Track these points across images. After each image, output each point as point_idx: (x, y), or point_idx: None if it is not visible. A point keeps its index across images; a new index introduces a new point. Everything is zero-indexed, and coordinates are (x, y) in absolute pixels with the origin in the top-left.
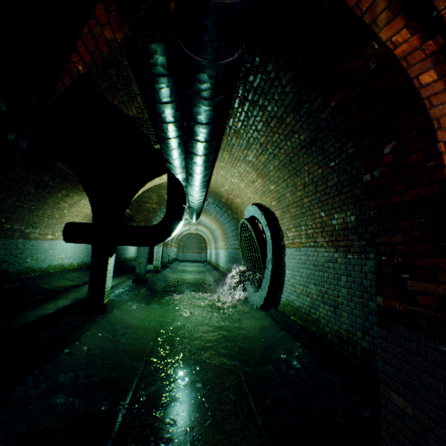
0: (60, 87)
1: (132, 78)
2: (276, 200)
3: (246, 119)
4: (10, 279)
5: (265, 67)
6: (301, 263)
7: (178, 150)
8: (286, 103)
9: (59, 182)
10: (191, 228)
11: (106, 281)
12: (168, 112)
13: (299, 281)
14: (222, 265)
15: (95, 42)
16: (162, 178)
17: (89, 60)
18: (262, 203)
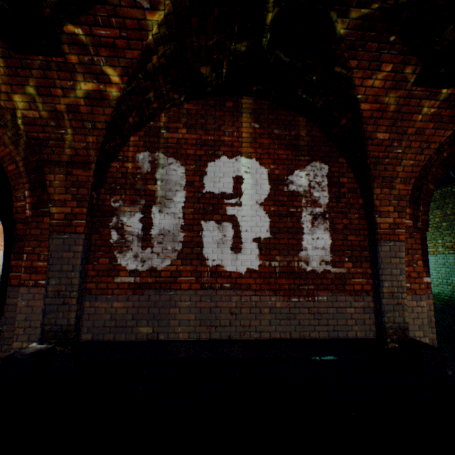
0: None
1: None
2: None
3: None
4: None
5: None
6: (438, 264)
7: None
8: None
9: None
10: None
11: None
12: None
13: (436, 276)
14: None
15: None
16: None
17: None
18: None
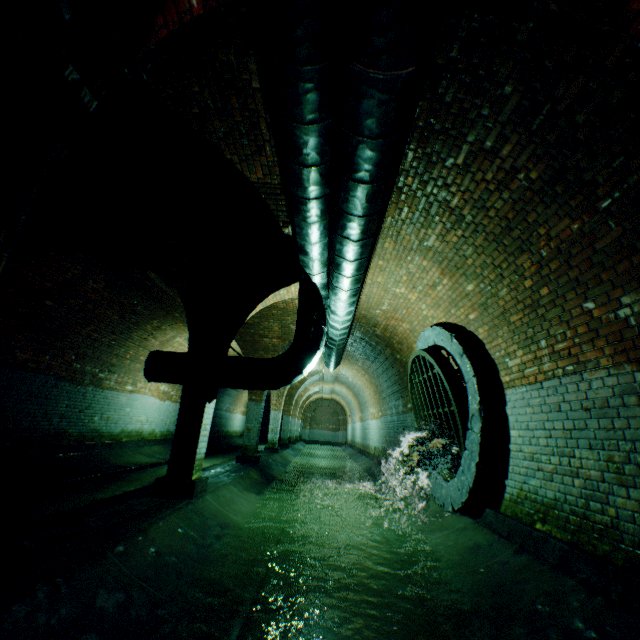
0: (160, 28)
1: (261, 112)
2: (477, 308)
3: (428, 168)
4: (67, 445)
5: (469, 56)
6: (547, 409)
7: (321, 225)
8: (503, 117)
9: (150, 308)
10: (324, 388)
11: (198, 441)
12: (313, 143)
13: (546, 446)
14: (375, 445)
15: None
16: (290, 291)
17: None
18: (449, 320)
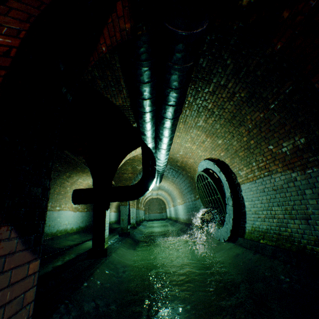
0: (91, 61)
1: (121, 76)
2: (224, 150)
3: (197, 93)
4: None
5: (211, 49)
6: (259, 192)
7: (151, 122)
8: (227, 72)
9: (65, 167)
10: (153, 193)
11: (105, 229)
12: (148, 90)
13: (261, 207)
14: (182, 217)
15: (114, 30)
16: (136, 151)
17: (109, 43)
18: (212, 156)
